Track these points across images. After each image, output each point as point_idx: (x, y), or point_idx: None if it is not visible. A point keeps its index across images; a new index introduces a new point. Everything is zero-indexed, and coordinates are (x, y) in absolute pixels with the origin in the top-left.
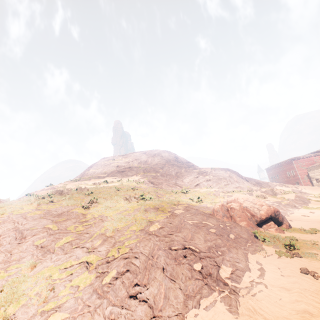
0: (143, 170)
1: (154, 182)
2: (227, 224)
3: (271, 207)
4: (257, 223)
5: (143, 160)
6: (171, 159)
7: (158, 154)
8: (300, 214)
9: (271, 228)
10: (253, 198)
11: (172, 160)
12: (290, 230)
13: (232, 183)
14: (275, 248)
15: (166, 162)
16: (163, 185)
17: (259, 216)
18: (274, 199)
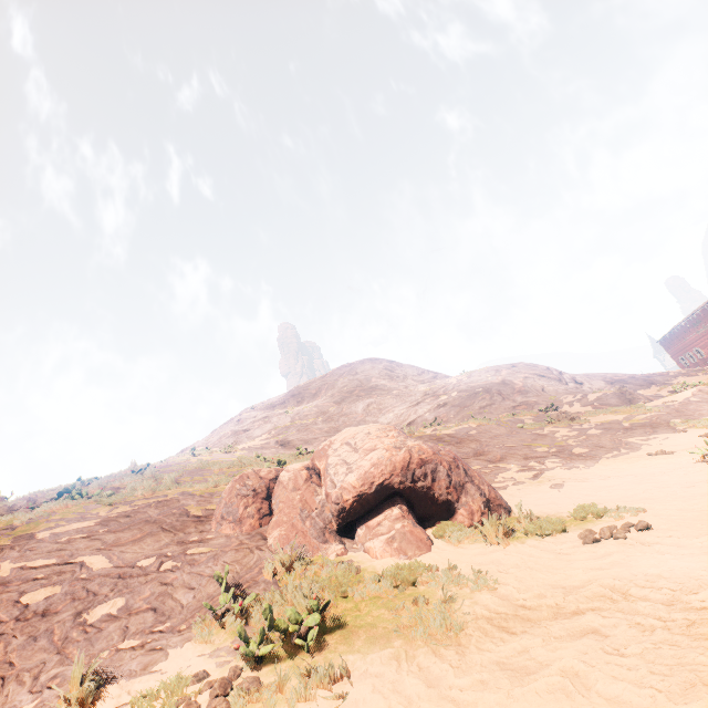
0: (293, 416)
1: (293, 440)
2: (194, 551)
3: (403, 449)
4: (335, 523)
5: (309, 393)
6: (375, 375)
7: (348, 372)
8: (653, 451)
9: (376, 536)
10: (369, 431)
11: (376, 376)
12: (471, 531)
13: (506, 399)
14: (213, 657)
15: (357, 386)
16: (312, 445)
17: (335, 494)
18: (605, 418)
